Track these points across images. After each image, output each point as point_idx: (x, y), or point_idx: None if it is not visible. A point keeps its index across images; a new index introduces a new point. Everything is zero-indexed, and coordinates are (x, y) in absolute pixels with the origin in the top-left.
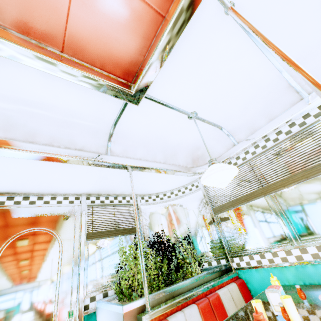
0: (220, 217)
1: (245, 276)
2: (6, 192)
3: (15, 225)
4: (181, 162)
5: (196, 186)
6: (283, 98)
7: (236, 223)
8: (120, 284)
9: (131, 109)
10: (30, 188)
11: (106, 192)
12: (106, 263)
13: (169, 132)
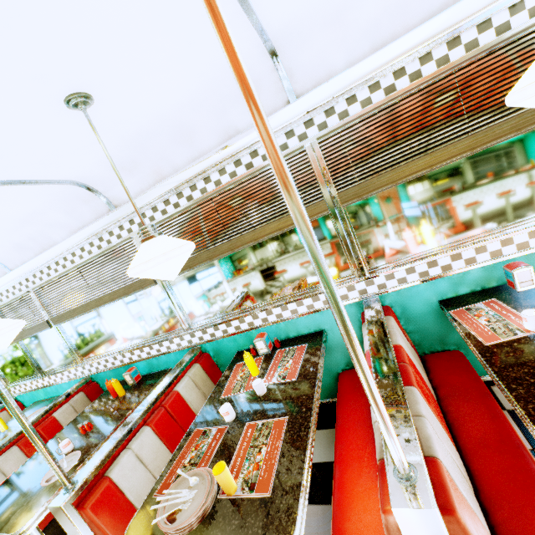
0: None
1: (21, 399)
2: None
3: None
4: None
5: None
6: None
7: (5, 361)
8: None
9: None
10: None
11: None
12: None
13: None
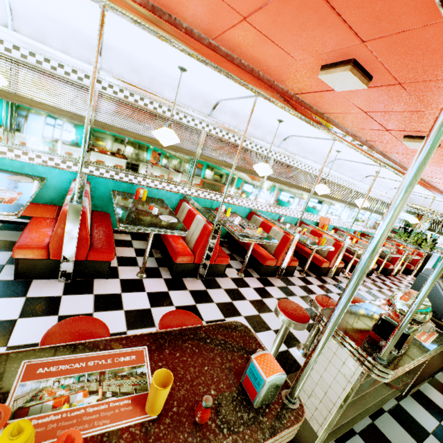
0: None
1: None
2: None
3: None
4: None
5: None
6: (87, 50)
7: None
8: None
9: None
10: None
11: None
12: None
13: None
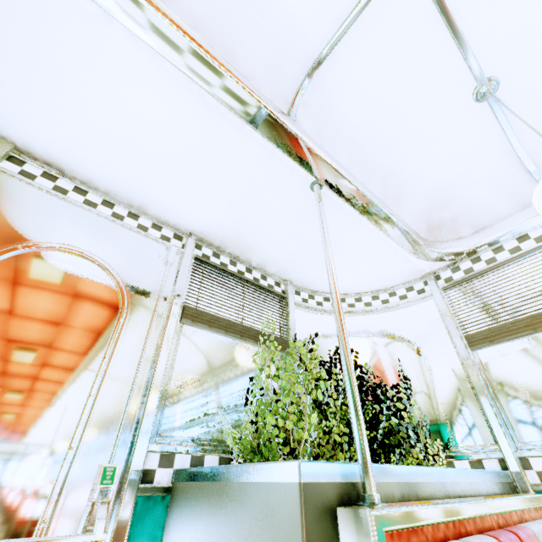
0: (484, 358)
1: None
2: (44, 163)
3: (42, 226)
4: (409, 221)
5: (418, 290)
6: None
7: (538, 371)
8: (257, 428)
9: (374, 18)
10: (96, 168)
11: (235, 247)
12: (209, 388)
13: (413, 129)
